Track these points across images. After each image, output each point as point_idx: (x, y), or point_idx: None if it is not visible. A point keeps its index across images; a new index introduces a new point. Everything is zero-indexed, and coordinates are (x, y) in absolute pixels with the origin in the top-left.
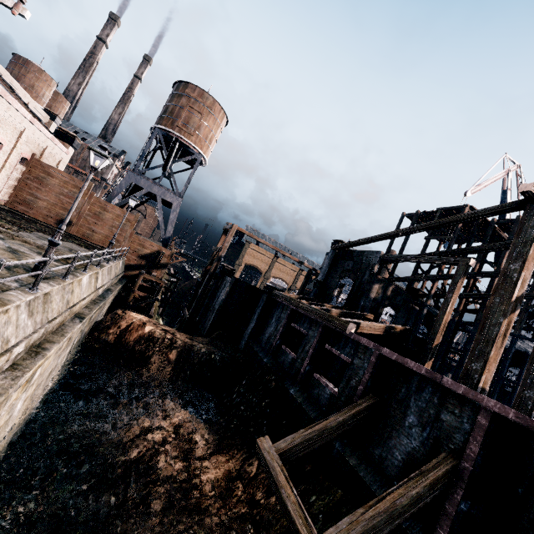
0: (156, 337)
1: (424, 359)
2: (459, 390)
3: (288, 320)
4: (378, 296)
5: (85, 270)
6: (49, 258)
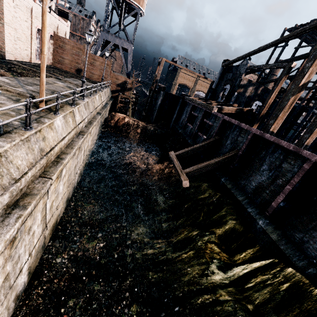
0: (130, 123)
1: (254, 123)
2: (245, 127)
3: (190, 111)
4: (251, 94)
5: (96, 93)
6: (85, 87)
